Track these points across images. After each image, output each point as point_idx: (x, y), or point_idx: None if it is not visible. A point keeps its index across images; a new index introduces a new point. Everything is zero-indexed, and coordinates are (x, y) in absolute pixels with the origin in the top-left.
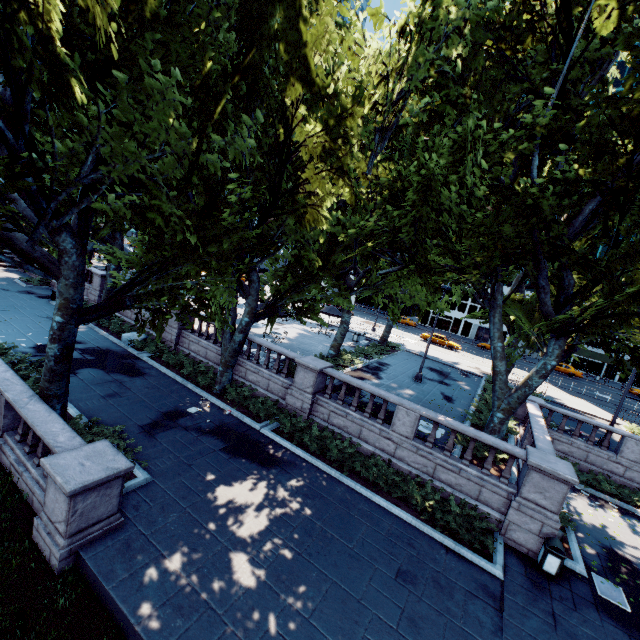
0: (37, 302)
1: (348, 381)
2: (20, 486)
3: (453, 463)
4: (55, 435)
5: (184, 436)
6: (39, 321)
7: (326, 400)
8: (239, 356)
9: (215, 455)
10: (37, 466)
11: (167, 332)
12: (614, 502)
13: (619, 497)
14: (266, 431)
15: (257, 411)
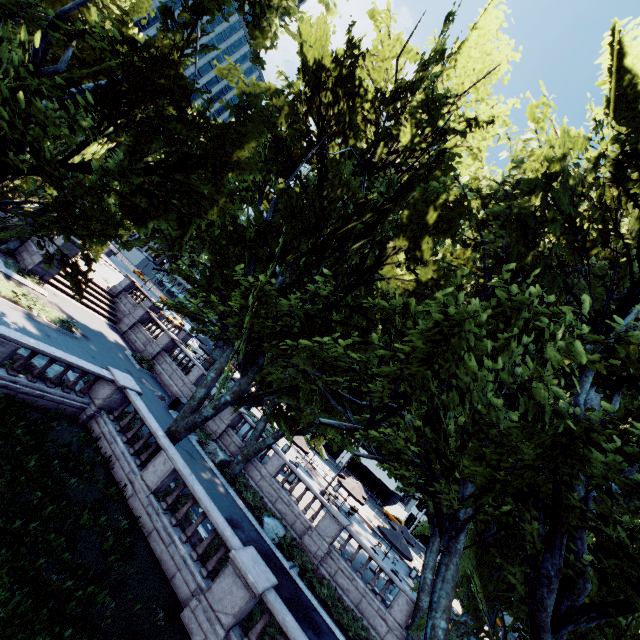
0: (162, 409)
1: None
2: None
3: None
4: None
5: None
6: (187, 460)
7: None
8: (406, 633)
9: None
10: None
11: (313, 540)
12: None
13: None
14: None
15: None
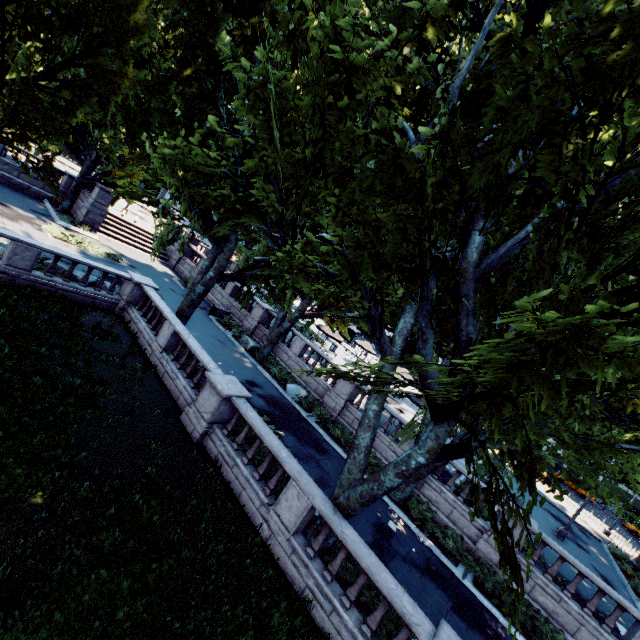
0: (201, 314)
1: (572, 561)
2: (321, 624)
3: None
4: (399, 597)
5: (410, 574)
6: (216, 344)
7: (531, 567)
8: None
9: (453, 619)
10: (347, 609)
11: (331, 398)
12: None
13: None
14: (470, 585)
15: (450, 548)
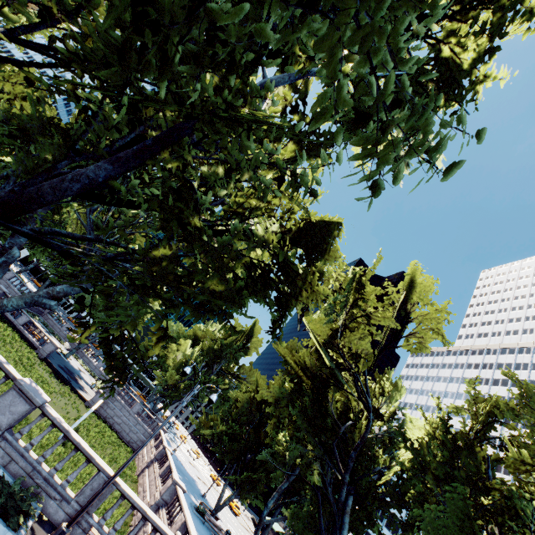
0: None
1: None
2: None
3: (14, 288)
4: None
5: None
6: None
7: None
8: None
9: None
10: None
11: None
12: (49, 332)
13: (52, 334)
14: None
15: None
